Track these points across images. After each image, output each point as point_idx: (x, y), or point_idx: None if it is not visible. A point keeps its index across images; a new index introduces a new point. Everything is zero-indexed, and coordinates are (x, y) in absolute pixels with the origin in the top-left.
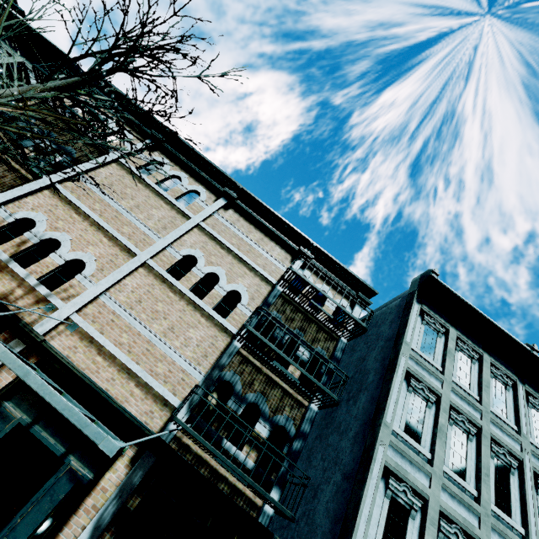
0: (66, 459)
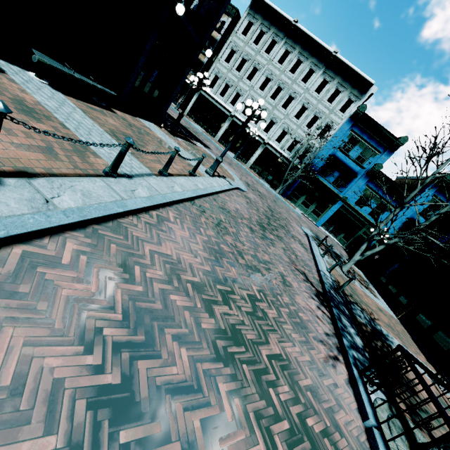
0: None
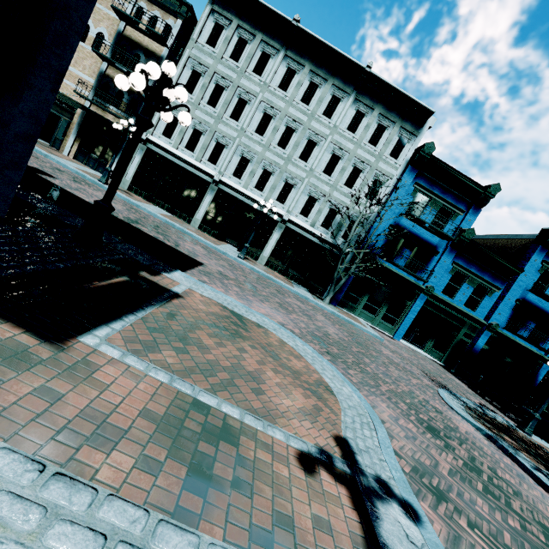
0: (61, 116)
